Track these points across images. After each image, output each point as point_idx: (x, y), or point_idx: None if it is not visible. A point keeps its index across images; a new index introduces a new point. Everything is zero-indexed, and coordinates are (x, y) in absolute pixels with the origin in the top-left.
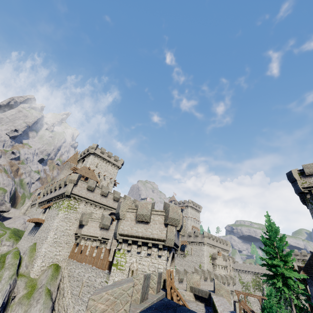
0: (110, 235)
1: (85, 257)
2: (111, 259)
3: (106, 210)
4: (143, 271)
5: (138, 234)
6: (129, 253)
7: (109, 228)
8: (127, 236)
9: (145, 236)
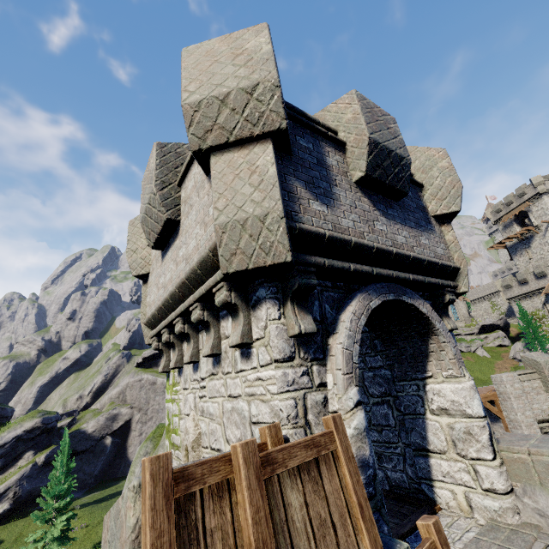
0: None
1: None
2: None
3: None
4: (213, 449)
5: (165, 296)
6: (181, 379)
7: None
8: (157, 320)
9: (174, 289)
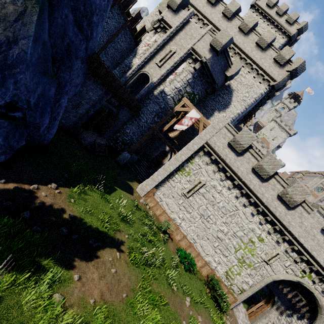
0: (175, 23)
1: (130, 17)
2: (162, 56)
3: (205, 27)
4: None
5: None
6: None
7: (179, 14)
8: None
9: None
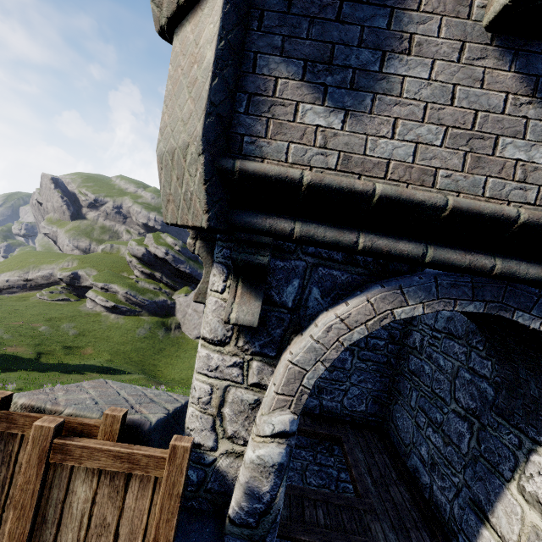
0: None
1: None
2: None
3: None
4: None
5: None
6: None
7: None
8: None
9: None
